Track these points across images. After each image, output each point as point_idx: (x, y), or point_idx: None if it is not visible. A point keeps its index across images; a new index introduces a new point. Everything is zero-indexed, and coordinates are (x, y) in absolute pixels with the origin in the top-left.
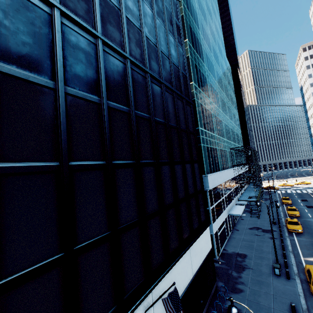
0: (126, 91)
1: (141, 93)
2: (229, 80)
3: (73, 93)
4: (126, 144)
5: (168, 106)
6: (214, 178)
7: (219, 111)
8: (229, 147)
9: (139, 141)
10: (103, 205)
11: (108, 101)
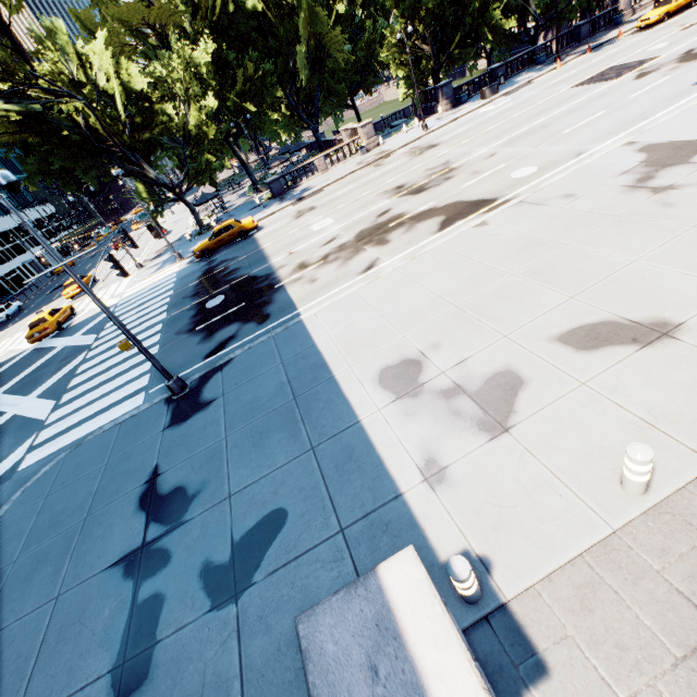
0: None
1: None
2: None
3: None
4: None
5: None
6: None
7: None
8: None
9: None
10: None
11: None
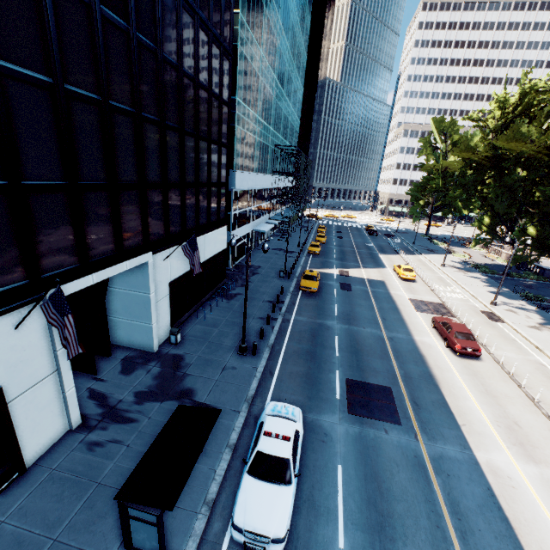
0: (154, 19)
1: (170, 25)
2: (305, 16)
3: (106, 14)
4: (153, 95)
5: (200, 54)
6: (244, 178)
7: (272, 78)
8: (274, 143)
9: (165, 96)
10: (134, 155)
11: (136, 32)
